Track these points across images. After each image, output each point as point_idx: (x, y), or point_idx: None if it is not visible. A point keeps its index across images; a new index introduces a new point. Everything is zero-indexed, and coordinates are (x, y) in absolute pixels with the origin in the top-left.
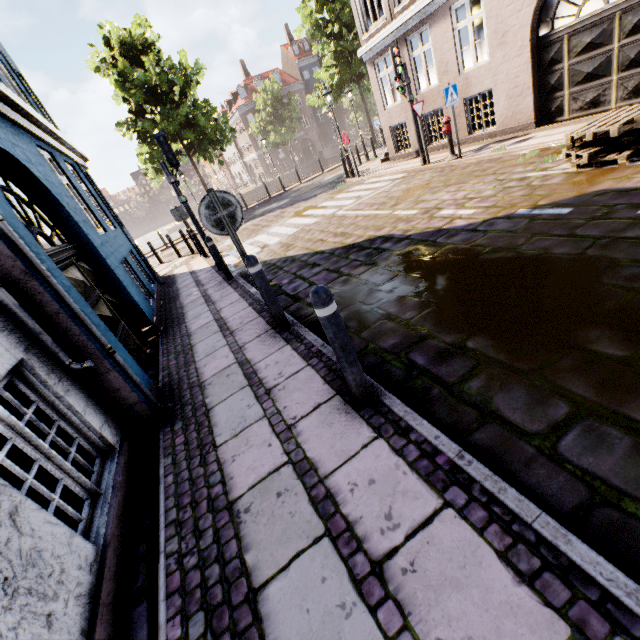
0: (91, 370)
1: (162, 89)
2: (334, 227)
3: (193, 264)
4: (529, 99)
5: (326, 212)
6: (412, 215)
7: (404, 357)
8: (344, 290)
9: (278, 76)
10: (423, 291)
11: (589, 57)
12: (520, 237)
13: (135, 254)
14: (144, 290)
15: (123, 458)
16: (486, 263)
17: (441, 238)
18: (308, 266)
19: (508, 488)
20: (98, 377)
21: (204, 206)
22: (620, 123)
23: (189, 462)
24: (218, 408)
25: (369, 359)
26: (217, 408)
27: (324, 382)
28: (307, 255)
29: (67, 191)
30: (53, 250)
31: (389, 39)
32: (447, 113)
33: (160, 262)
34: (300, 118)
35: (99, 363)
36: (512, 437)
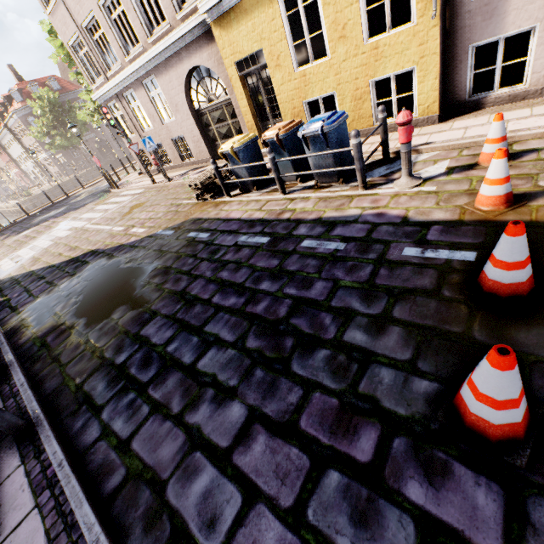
0: None
1: None
2: (75, 241)
3: None
4: (203, 144)
5: (80, 225)
6: (119, 231)
7: (44, 339)
8: (46, 298)
9: (56, 83)
10: (82, 293)
11: (222, 125)
12: (144, 251)
13: None
14: None
15: None
16: (119, 271)
17: (117, 252)
18: (38, 279)
19: (29, 391)
20: None
21: None
22: (201, 181)
23: None
24: None
25: (28, 345)
26: None
27: None
28: (43, 269)
29: None
30: None
31: (111, 93)
32: (166, 146)
33: None
34: (85, 123)
35: None
36: (56, 368)
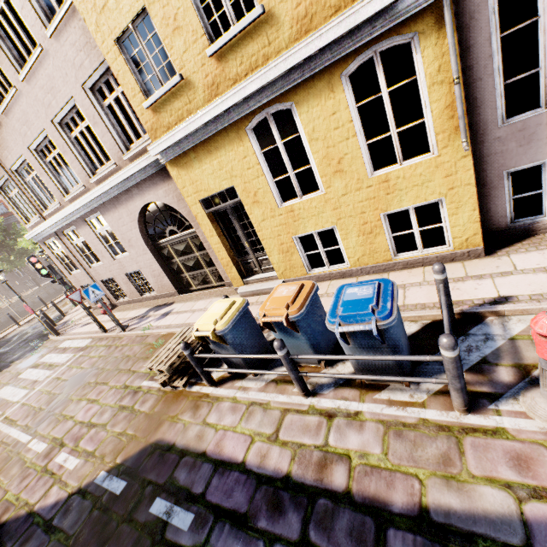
0: None
1: None
2: None
3: None
4: (166, 278)
5: None
6: (36, 457)
7: None
8: None
9: (3, 207)
10: None
11: (188, 257)
12: None
13: None
14: None
15: None
16: None
17: (16, 544)
18: None
19: None
20: None
21: None
22: (167, 366)
23: None
24: None
25: None
26: None
27: None
28: None
29: None
30: None
31: (49, 231)
32: (119, 281)
33: None
34: None
35: None
36: None
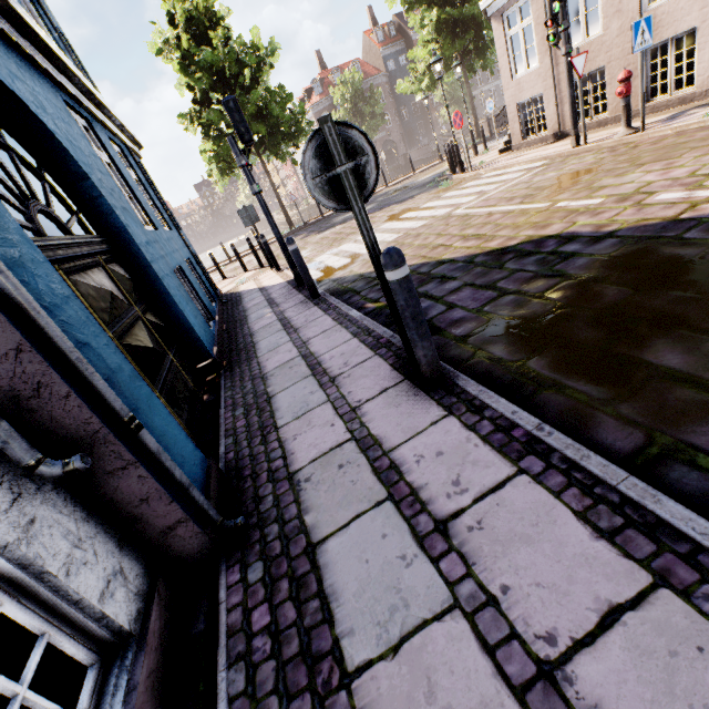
0: (92, 465)
1: (231, 72)
2: (457, 229)
3: (262, 279)
4: None
5: (436, 213)
6: (596, 205)
7: None
8: (522, 317)
9: (358, 67)
10: None
11: None
12: None
13: (194, 264)
14: (203, 309)
15: (145, 665)
16: None
17: (691, 232)
18: (434, 280)
19: None
20: (106, 478)
21: (311, 152)
22: None
23: (285, 707)
24: (333, 546)
25: (679, 475)
26: (331, 546)
27: (592, 532)
28: (426, 265)
29: (103, 166)
30: (62, 239)
31: None
32: (612, 74)
33: (223, 277)
34: (383, 114)
35: (108, 451)
36: None
